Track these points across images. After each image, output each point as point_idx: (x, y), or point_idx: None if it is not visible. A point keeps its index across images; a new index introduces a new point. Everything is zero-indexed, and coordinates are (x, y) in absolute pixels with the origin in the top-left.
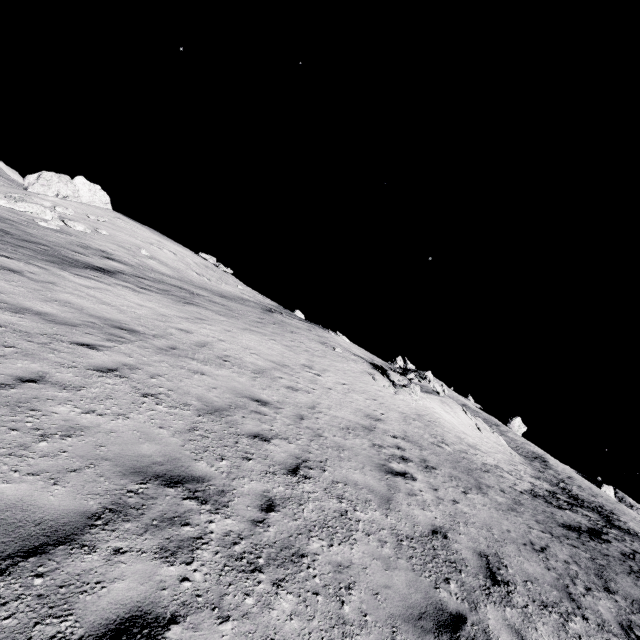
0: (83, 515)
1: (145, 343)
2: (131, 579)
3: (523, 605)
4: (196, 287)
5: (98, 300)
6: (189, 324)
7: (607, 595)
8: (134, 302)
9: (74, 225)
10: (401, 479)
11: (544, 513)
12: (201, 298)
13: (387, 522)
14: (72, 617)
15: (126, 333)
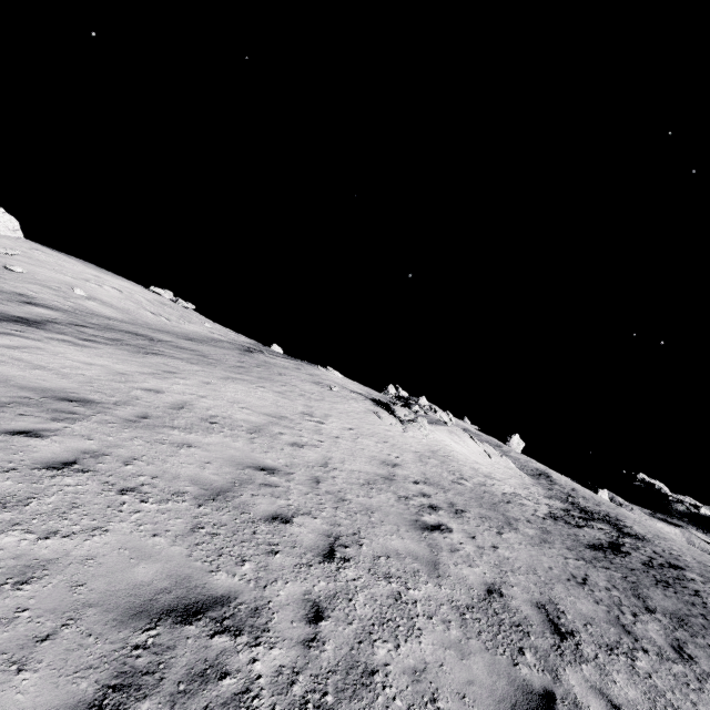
0: None
1: (106, 416)
2: None
3: (594, 656)
4: (154, 331)
5: (27, 364)
6: (157, 381)
7: (650, 616)
8: (79, 360)
9: None
10: (438, 534)
11: (569, 537)
12: (164, 344)
13: (443, 594)
14: None
15: (77, 406)
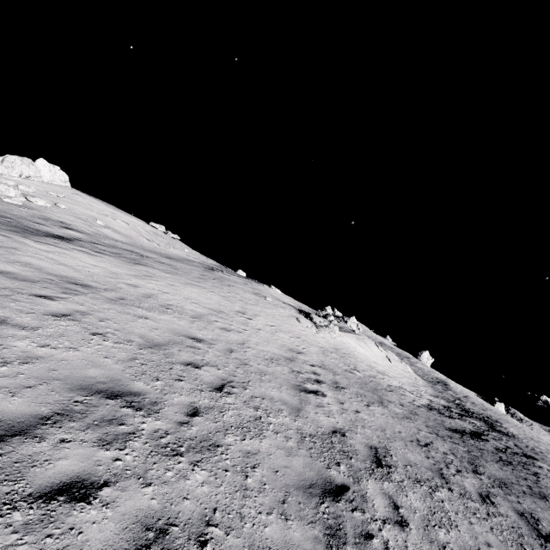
0: (36, 417)
1: (97, 295)
2: (73, 459)
3: (400, 480)
4: (146, 251)
5: (56, 262)
6: (137, 280)
7: (474, 475)
8: (88, 263)
9: (36, 201)
10: (313, 395)
11: (435, 421)
12: (150, 259)
13: (295, 425)
14: (24, 481)
15: (80, 287)
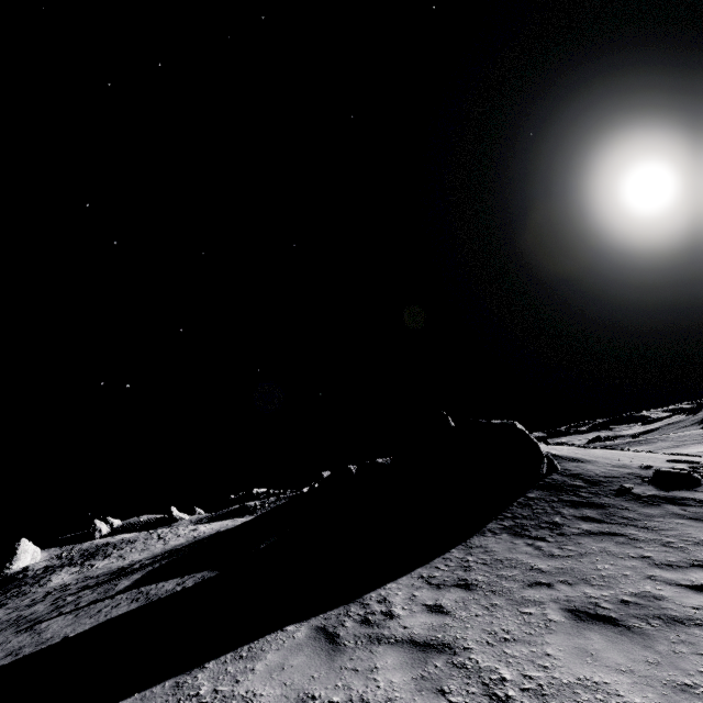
0: None
1: None
2: None
3: None
4: None
5: None
6: None
7: None
8: None
9: None
10: None
11: None
12: None
13: None
14: None
15: None
